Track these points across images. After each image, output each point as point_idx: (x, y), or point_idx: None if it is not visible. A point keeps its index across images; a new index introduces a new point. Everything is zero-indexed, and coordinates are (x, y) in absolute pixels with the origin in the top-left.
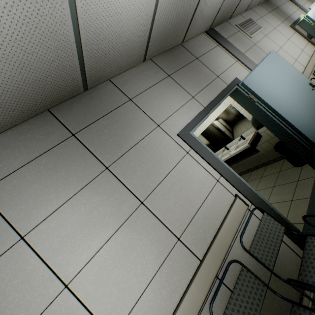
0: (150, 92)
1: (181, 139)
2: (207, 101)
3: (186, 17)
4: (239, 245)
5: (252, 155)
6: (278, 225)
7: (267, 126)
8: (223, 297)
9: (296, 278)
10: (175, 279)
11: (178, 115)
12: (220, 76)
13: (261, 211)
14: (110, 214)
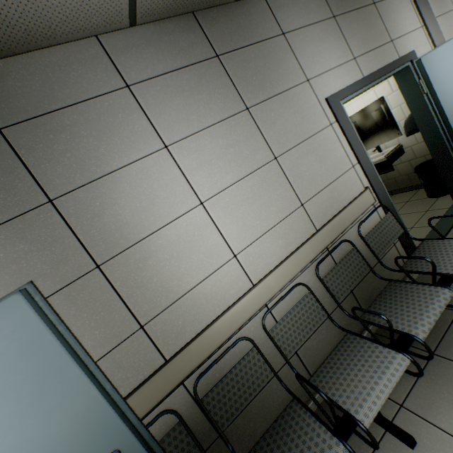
0: (307, 33)
1: (328, 106)
2: (369, 70)
3: None
4: (354, 233)
5: (383, 173)
6: (399, 227)
7: (422, 131)
8: (327, 266)
9: (394, 279)
10: (291, 236)
11: (332, 76)
12: (395, 41)
13: (386, 211)
14: (245, 157)
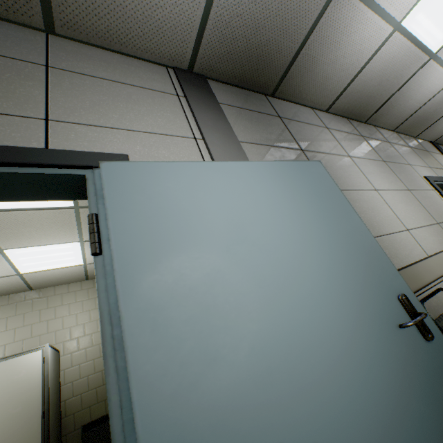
0: (400, 147)
1: (426, 181)
2: (440, 176)
3: (434, 118)
4: None
5: None
6: None
7: None
8: None
9: None
10: (440, 239)
11: (421, 169)
12: None
13: None
14: (391, 181)
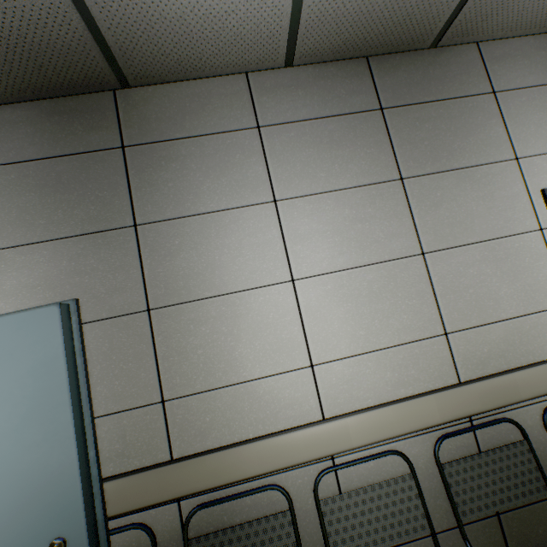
0: (537, 95)
1: (543, 202)
2: None
3: None
4: (535, 415)
5: None
6: None
7: None
8: (462, 447)
9: None
10: (411, 373)
11: None
12: None
13: None
14: (374, 240)
